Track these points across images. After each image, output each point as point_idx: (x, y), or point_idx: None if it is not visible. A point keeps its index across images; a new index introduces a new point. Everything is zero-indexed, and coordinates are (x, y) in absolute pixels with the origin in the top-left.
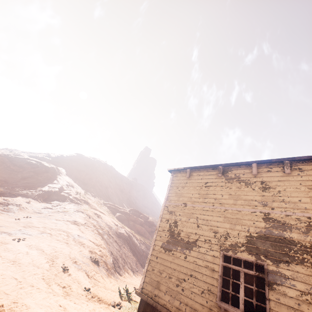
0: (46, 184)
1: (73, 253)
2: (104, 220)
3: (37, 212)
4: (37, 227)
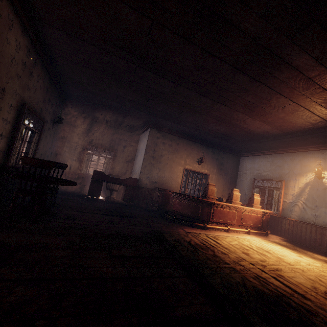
0: None
1: None
2: None
3: None
4: None
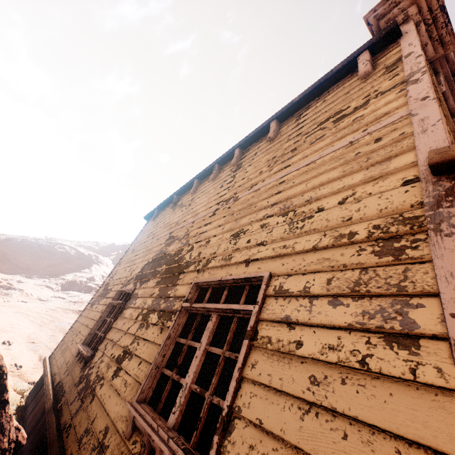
0: (73, 272)
1: (38, 335)
2: None
3: (42, 299)
4: (20, 308)
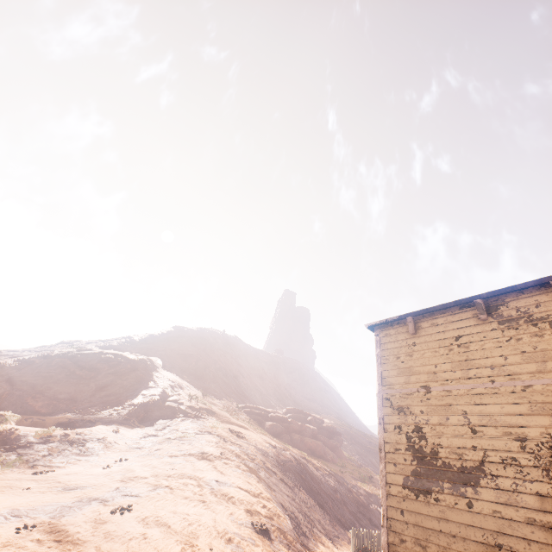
0: (137, 391)
1: (221, 521)
2: (250, 440)
3: (135, 447)
4: (144, 477)
